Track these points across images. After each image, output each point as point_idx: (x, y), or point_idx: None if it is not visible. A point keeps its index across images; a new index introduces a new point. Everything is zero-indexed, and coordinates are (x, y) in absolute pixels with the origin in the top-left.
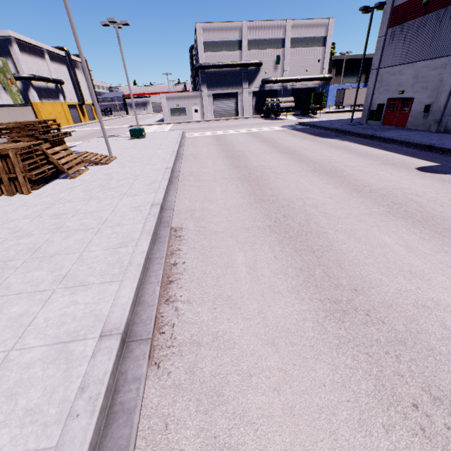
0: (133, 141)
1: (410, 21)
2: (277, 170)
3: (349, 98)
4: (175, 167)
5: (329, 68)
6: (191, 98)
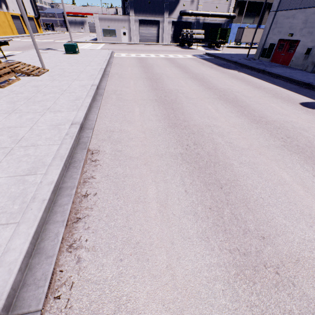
0: (67, 55)
1: None
2: (189, 95)
3: (246, 36)
4: (101, 84)
5: (234, 7)
6: (120, 21)
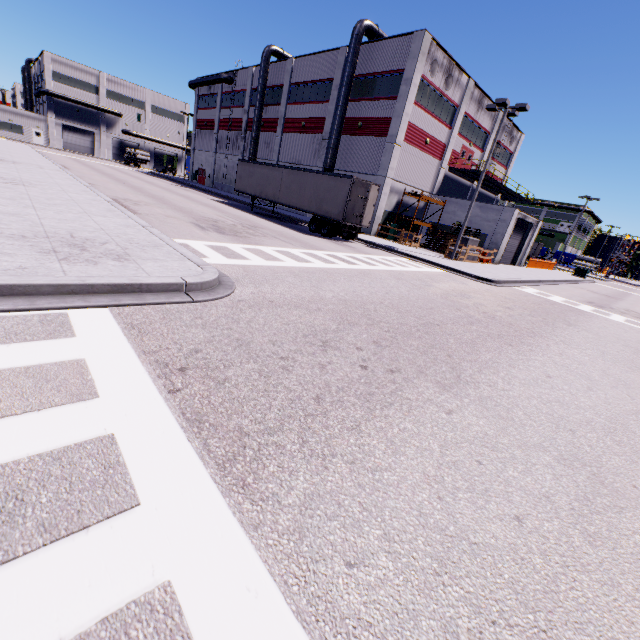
0: None
1: (203, 130)
2: (110, 171)
3: None
4: None
5: None
6: (32, 119)
